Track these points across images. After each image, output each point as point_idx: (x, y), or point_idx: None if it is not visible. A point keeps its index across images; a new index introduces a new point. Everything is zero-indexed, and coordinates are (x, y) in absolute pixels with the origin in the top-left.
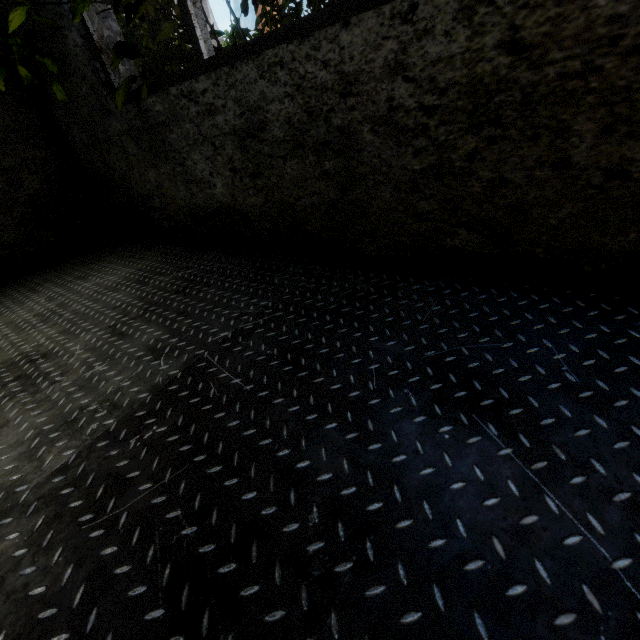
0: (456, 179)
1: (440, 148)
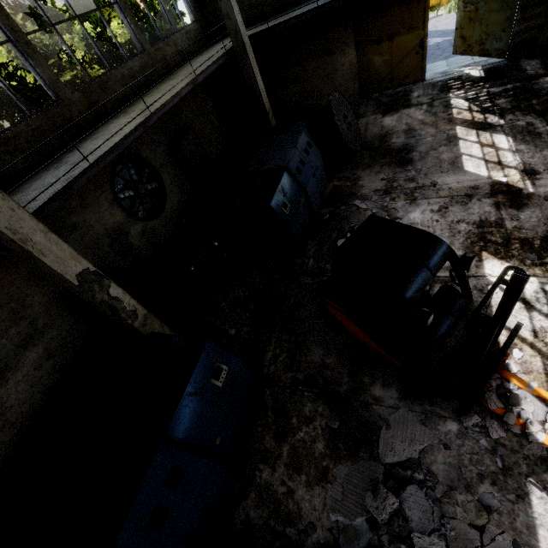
0: (272, 4)
1: (270, 1)
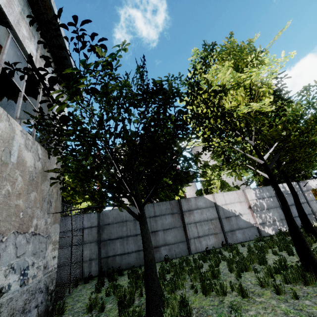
0: None
1: None
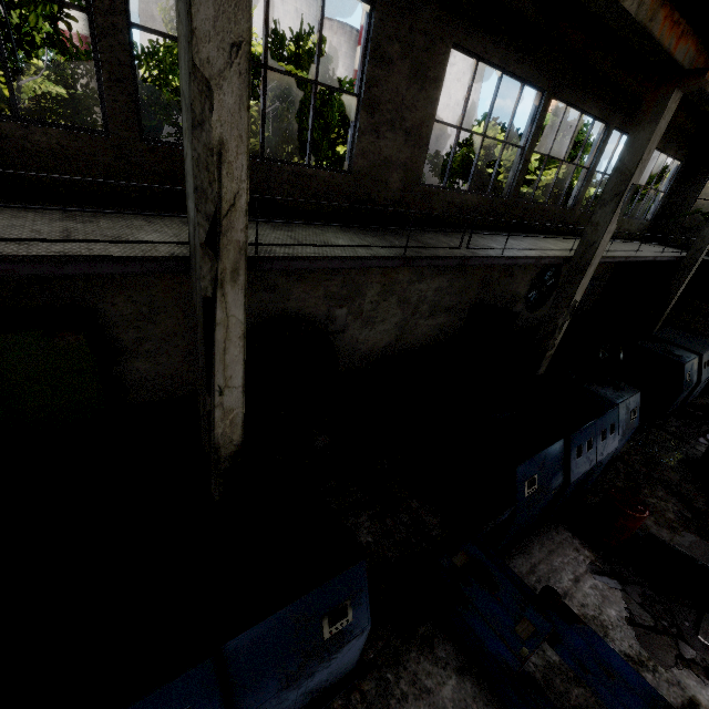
0: None
1: None
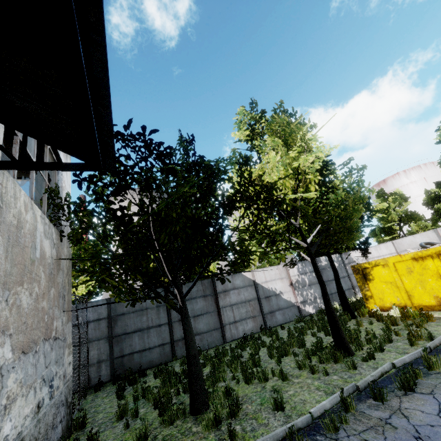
0: None
1: None
